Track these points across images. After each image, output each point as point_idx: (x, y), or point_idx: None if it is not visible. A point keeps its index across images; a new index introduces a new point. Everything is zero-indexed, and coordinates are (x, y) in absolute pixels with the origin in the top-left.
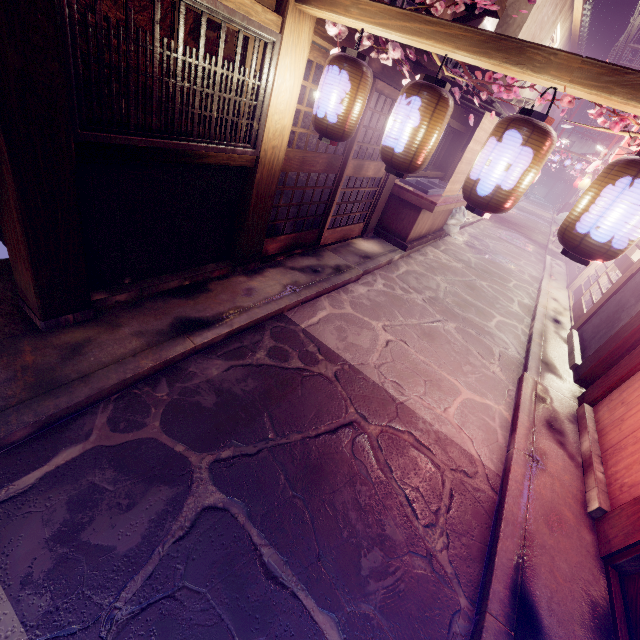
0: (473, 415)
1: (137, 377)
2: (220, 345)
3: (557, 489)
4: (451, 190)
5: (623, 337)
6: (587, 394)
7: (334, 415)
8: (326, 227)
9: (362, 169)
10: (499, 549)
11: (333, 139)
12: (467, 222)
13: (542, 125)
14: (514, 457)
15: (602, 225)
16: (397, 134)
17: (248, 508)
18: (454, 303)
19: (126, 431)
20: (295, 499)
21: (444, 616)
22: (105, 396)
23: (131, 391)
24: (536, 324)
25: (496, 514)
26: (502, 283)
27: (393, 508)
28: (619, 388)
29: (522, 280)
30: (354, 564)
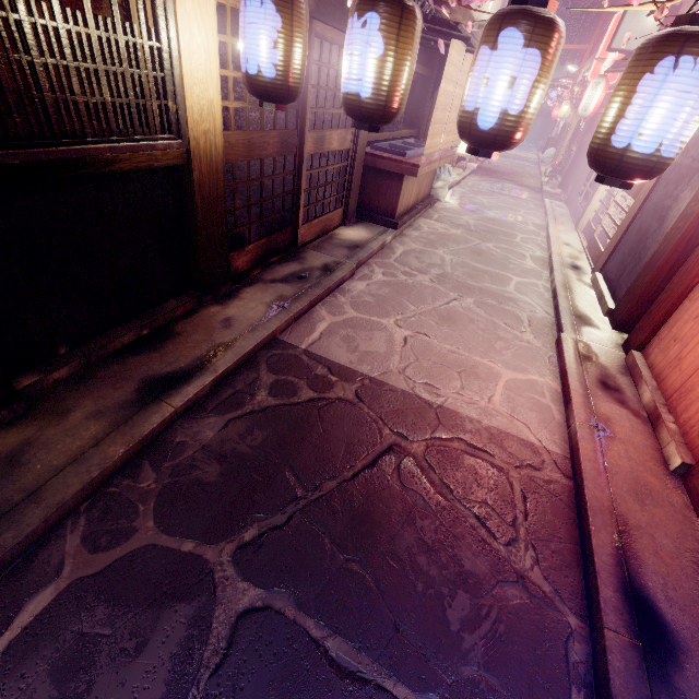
0: (521, 397)
1: (108, 472)
2: (208, 398)
3: (633, 455)
4: (432, 146)
5: (656, 267)
6: (632, 339)
7: (368, 444)
8: (300, 222)
9: (324, 142)
10: (595, 546)
11: (278, 101)
12: (453, 182)
13: (545, 12)
14: (578, 433)
15: (645, 131)
16: (359, 72)
17: (295, 595)
18: (465, 275)
19: (111, 547)
20: (349, 564)
21: (557, 647)
22: (70, 510)
23: (105, 491)
24: (556, 276)
25: (578, 504)
26: (508, 240)
27: (465, 535)
28: (666, 324)
29: (527, 232)
30: (440, 621)
